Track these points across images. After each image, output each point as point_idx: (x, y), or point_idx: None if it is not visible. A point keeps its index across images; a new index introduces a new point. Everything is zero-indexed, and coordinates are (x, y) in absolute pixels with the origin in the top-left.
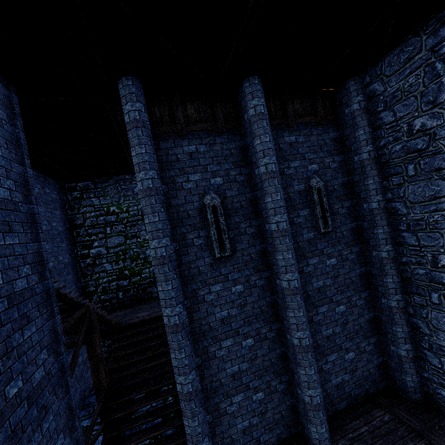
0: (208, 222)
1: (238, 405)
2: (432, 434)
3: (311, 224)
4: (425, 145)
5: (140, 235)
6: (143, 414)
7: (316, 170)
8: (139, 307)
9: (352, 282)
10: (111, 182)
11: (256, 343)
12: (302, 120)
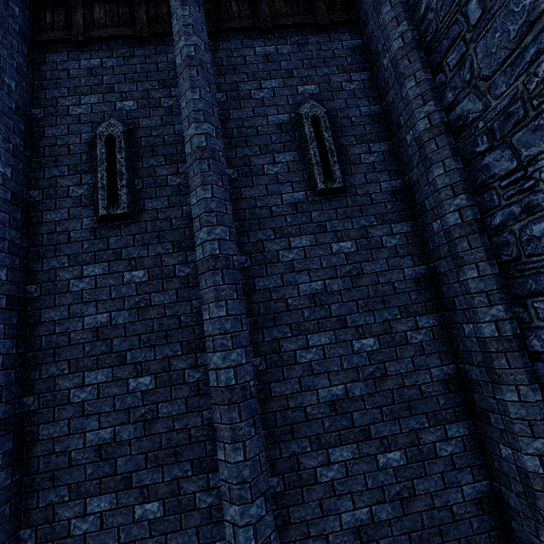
0: (97, 161)
1: (99, 521)
2: None
3: (299, 176)
4: None
5: None
6: None
7: (313, 93)
8: None
9: (395, 292)
10: None
11: (158, 388)
12: (287, 21)
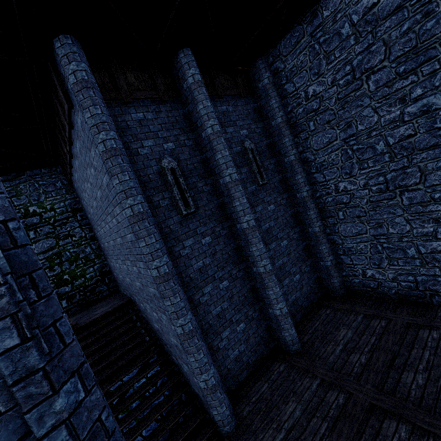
0: (170, 184)
1: (227, 339)
2: (356, 308)
3: (251, 179)
4: (318, 106)
5: (74, 233)
6: (138, 389)
7: (246, 135)
8: (92, 308)
9: (288, 221)
10: (23, 179)
11: (230, 284)
12: (229, 92)
